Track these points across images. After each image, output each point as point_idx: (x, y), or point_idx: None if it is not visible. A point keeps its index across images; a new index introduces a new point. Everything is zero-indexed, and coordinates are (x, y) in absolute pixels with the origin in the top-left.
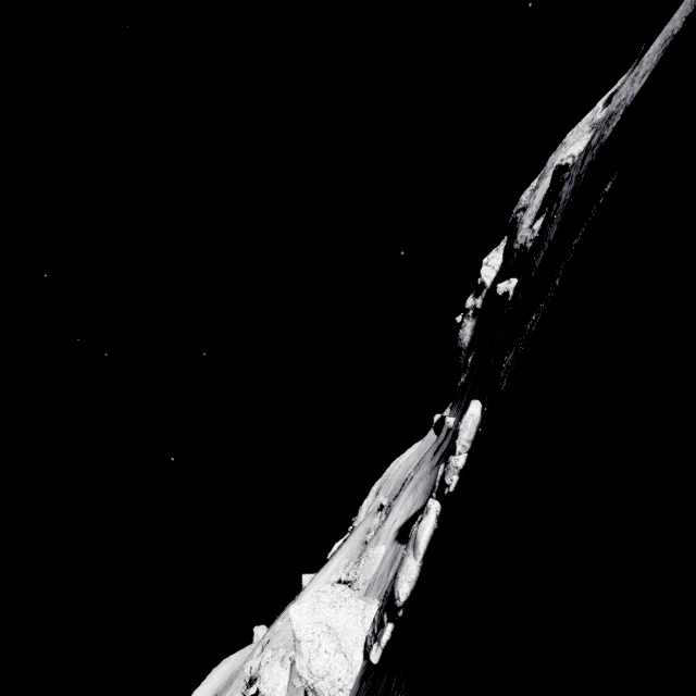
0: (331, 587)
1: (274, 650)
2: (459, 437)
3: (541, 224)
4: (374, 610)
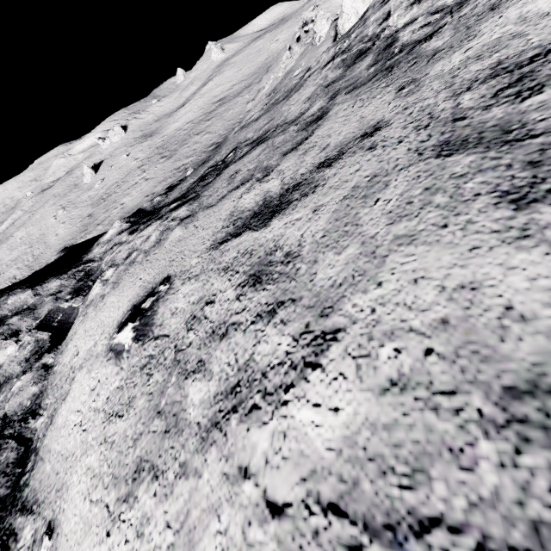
0: None
1: (325, 12)
2: None
3: None
4: None
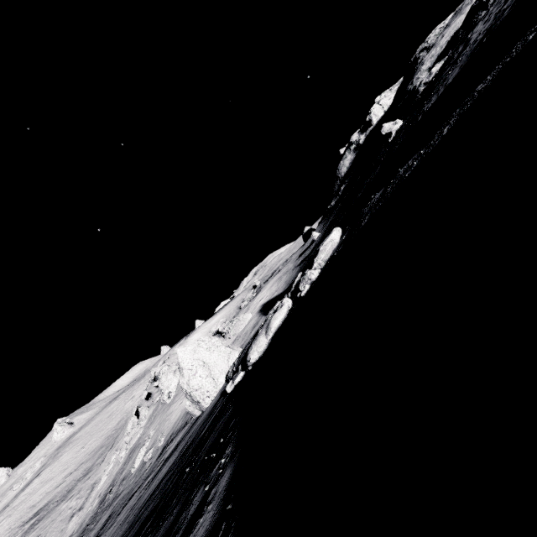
0: (208, 338)
1: (169, 366)
2: (317, 257)
3: (439, 68)
4: (237, 355)
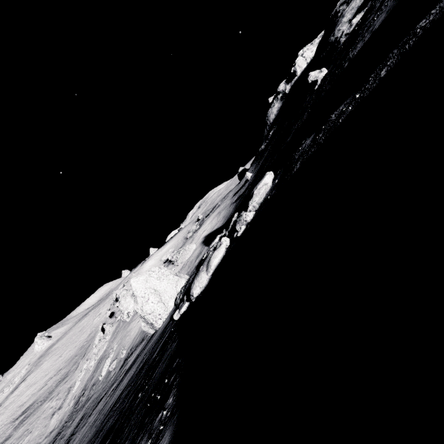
0: (158, 269)
1: (127, 291)
2: (252, 200)
3: (359, 19)
4: (183, 282)
